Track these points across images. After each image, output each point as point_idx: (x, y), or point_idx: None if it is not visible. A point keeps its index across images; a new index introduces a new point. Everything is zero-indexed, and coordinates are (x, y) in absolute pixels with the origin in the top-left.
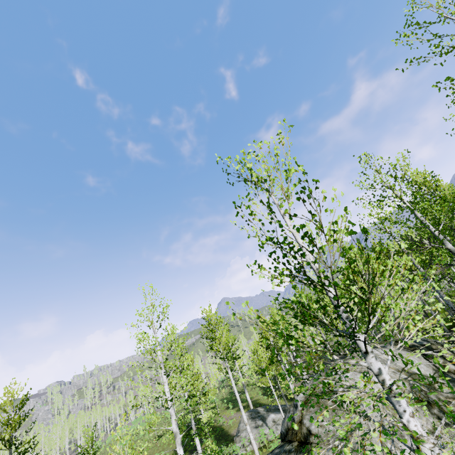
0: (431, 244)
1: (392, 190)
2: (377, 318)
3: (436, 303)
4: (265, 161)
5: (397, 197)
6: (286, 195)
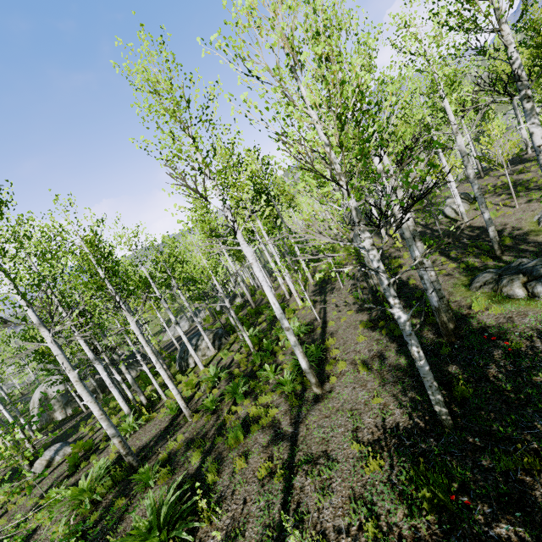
0: None
1: None
2: None
3: None
4: None
5: None
6: None
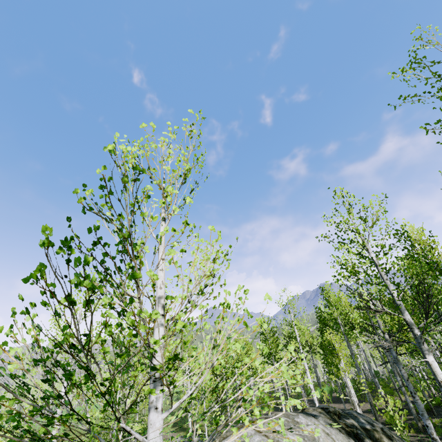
0: (384, 309)
1: (355, 234)
2: (190, 394)
3: (289, 399)
4: (145, 146)
5: (359, 244)
6: (166, 195)
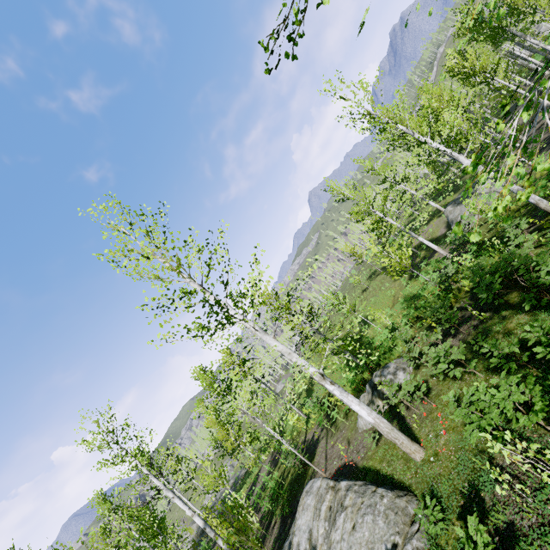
0: None
1: None
2: None
3: None
4: None
5: None
6: None
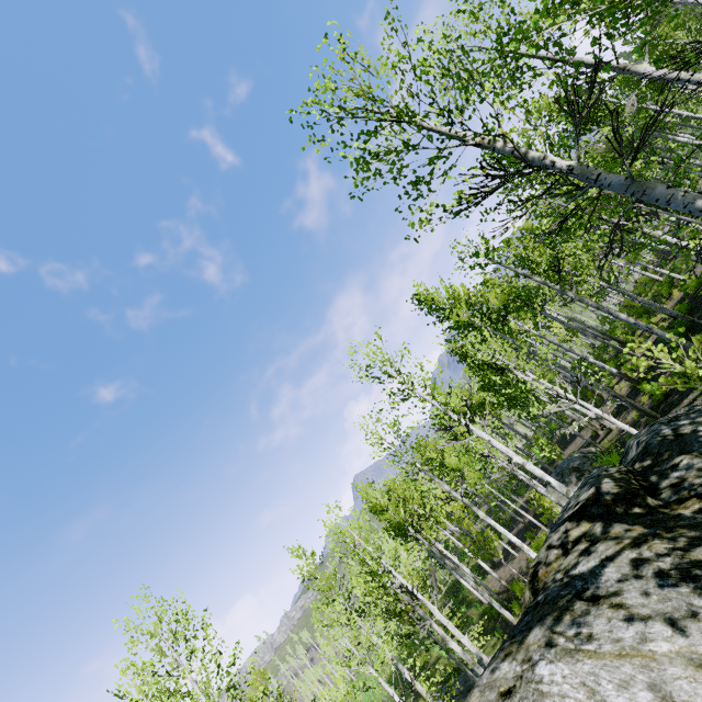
0: None
1: None
2: None
3: None
4: None
5: None
6: None
